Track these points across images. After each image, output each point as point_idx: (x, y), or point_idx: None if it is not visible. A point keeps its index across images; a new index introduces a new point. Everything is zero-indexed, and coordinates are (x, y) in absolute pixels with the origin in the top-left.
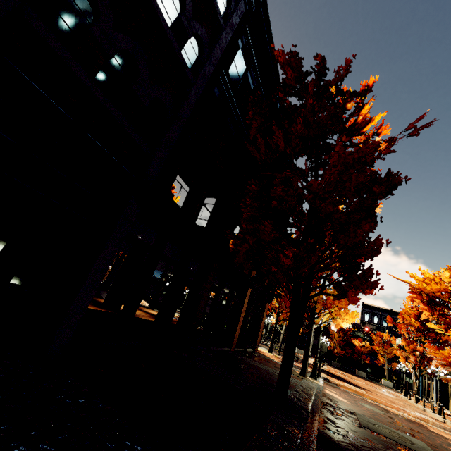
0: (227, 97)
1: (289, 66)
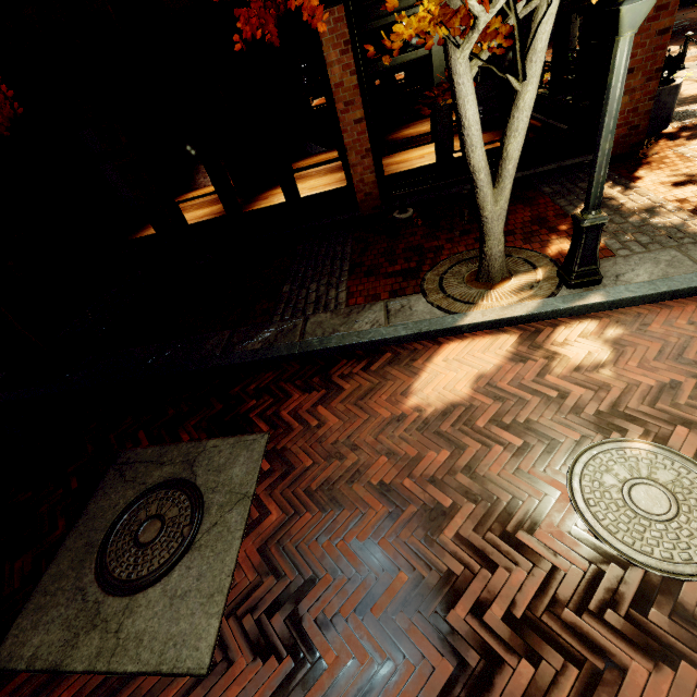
0: None
1: None
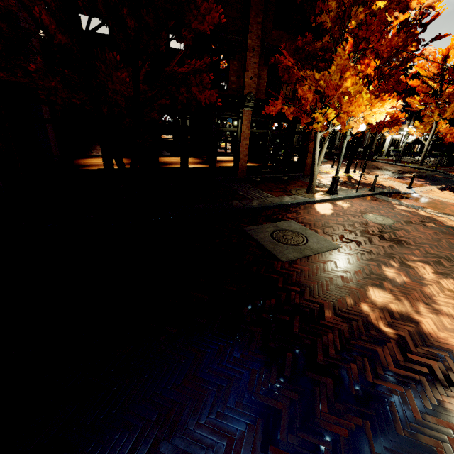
0: None
1: None
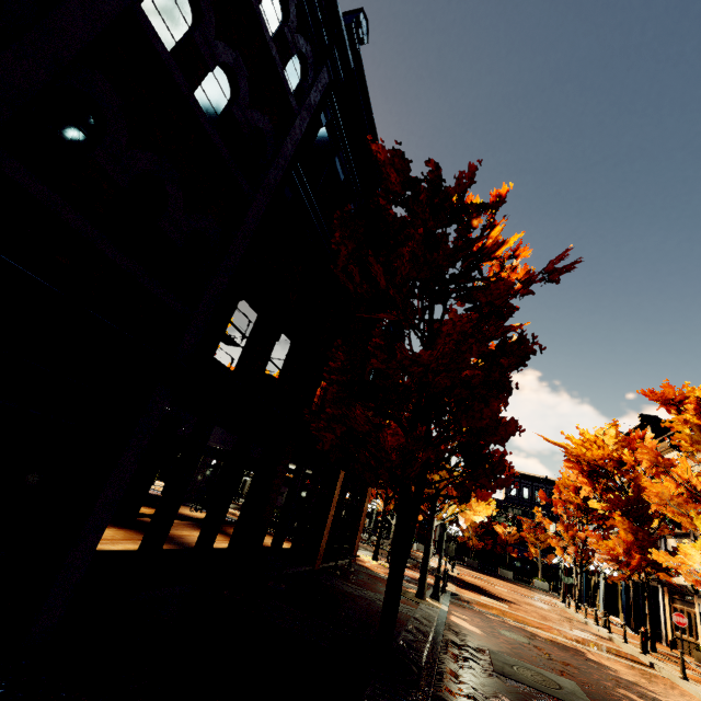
0: (305, 200)
1: (393, 167)
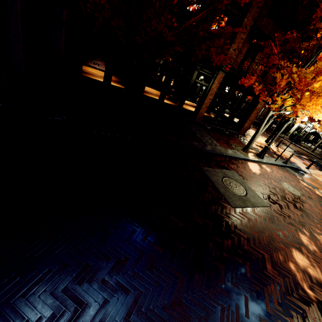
0: None
1: None
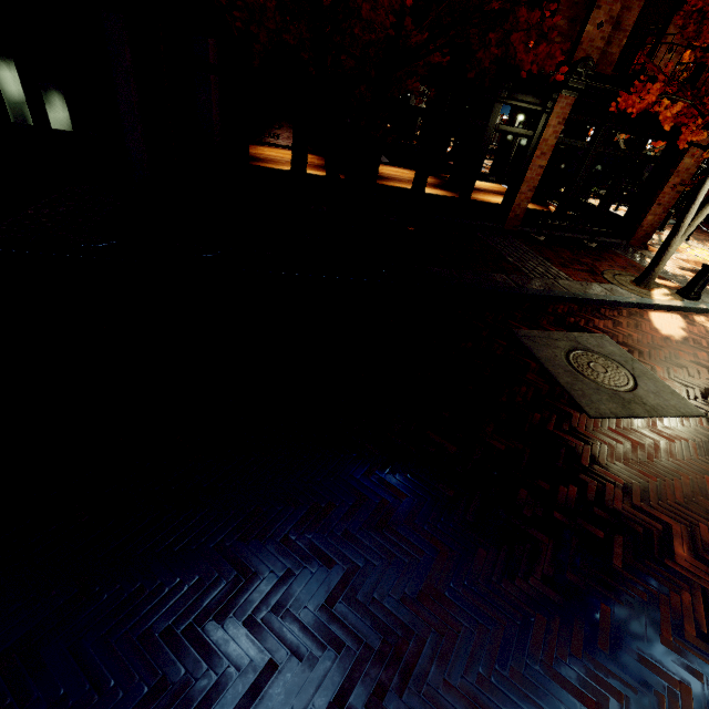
0: None
1: None
